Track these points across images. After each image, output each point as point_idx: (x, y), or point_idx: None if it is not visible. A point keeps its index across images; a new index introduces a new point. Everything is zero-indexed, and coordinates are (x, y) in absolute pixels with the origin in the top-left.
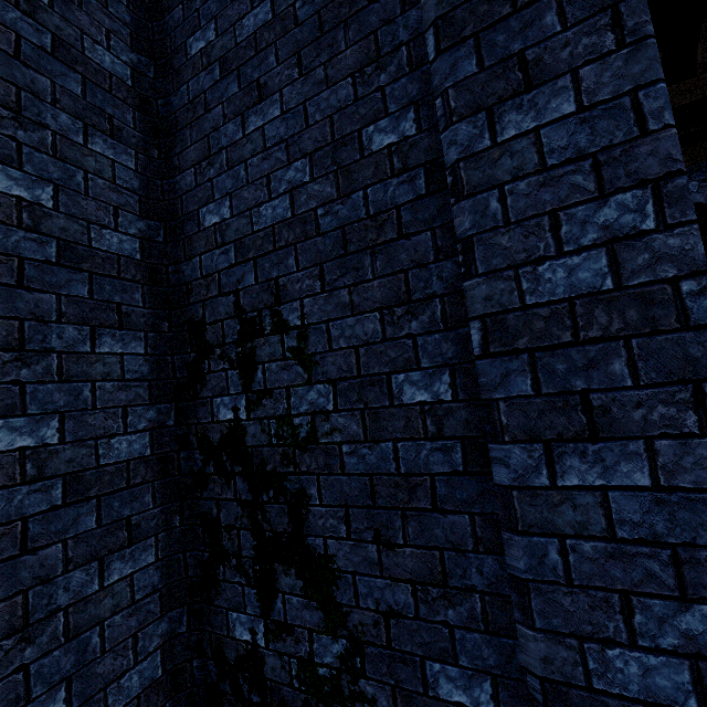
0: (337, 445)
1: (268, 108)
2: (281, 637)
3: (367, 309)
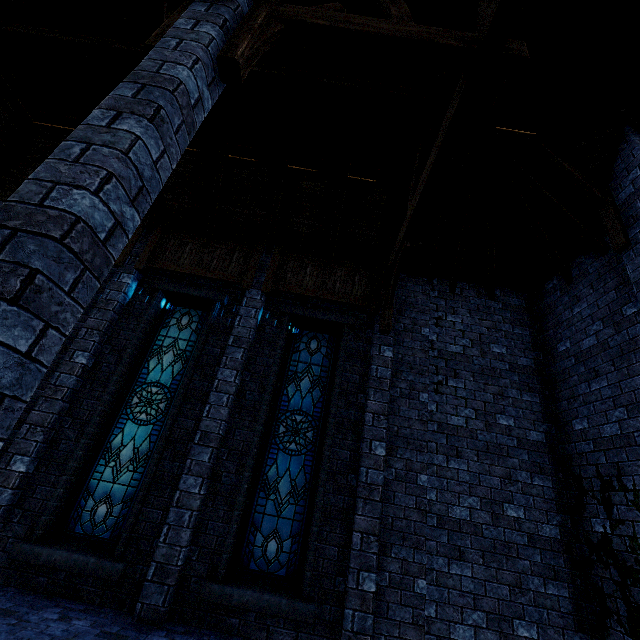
0: None
1: (601, 381)
2: None
3: None
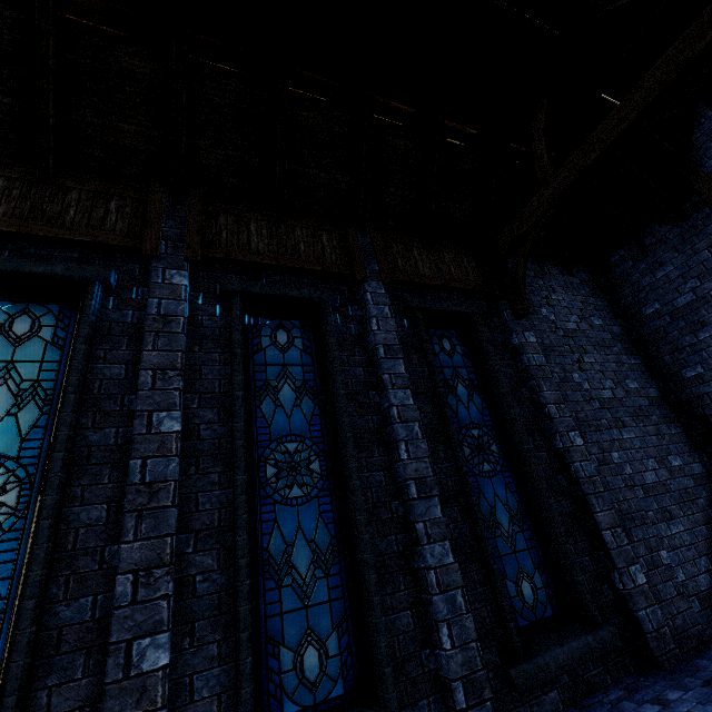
0: None
1: (710, 330)
2: None
3: None
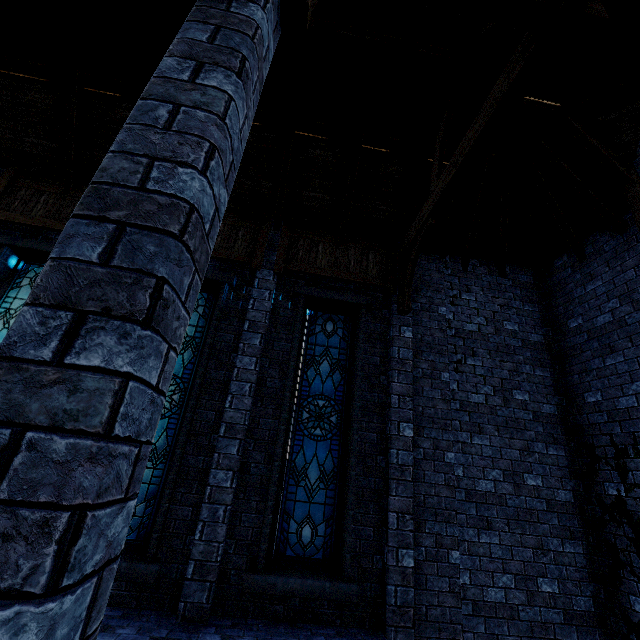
0: None
1: (616, 357)
2: None
3: None
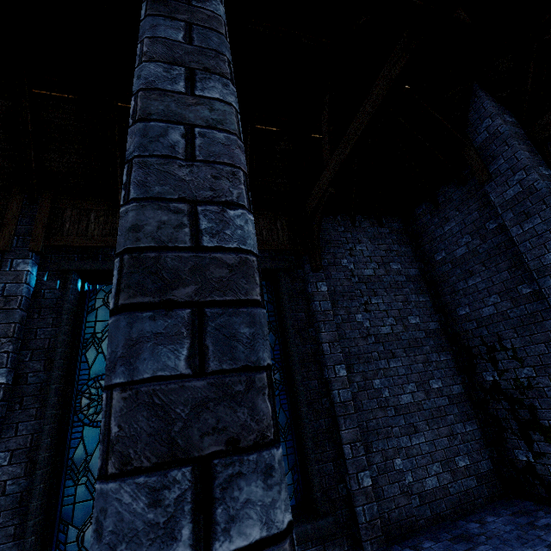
0: (541, 388)
1: (475, 278)
2: (540, 458)
3: (538, 343)
